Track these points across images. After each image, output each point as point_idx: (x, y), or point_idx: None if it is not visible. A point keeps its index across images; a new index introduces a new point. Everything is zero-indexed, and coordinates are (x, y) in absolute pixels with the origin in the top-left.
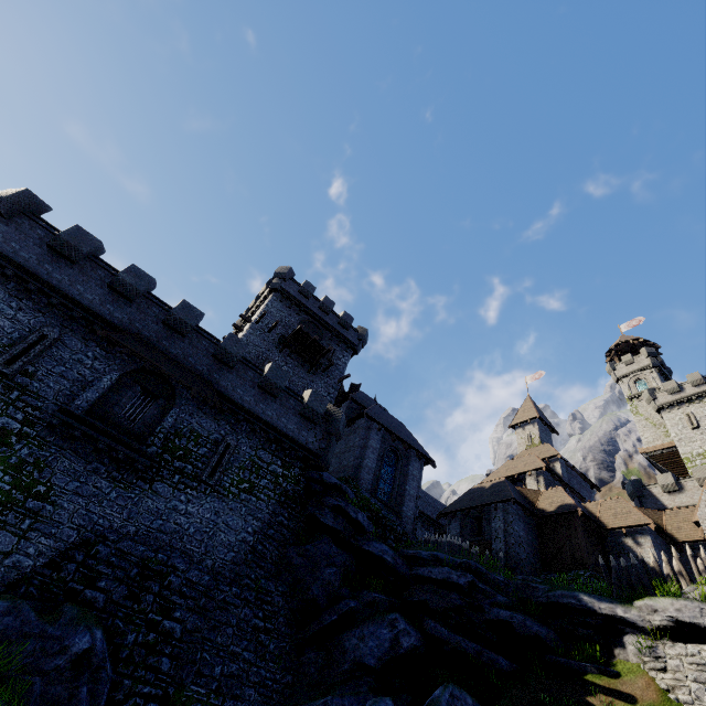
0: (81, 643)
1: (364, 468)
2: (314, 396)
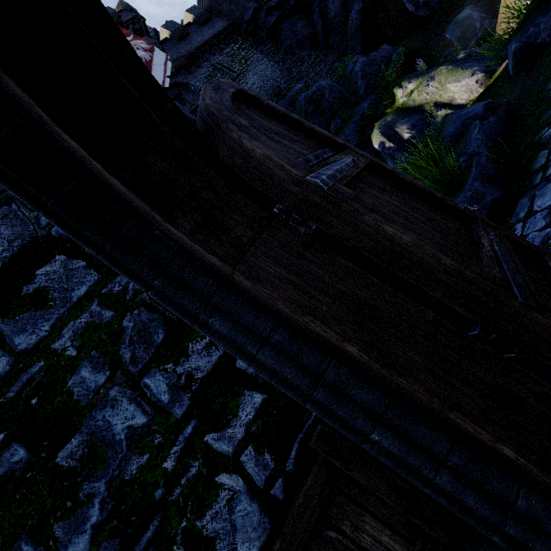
0: (300, 85)
1: (245, 4)
2: (190, 11)
